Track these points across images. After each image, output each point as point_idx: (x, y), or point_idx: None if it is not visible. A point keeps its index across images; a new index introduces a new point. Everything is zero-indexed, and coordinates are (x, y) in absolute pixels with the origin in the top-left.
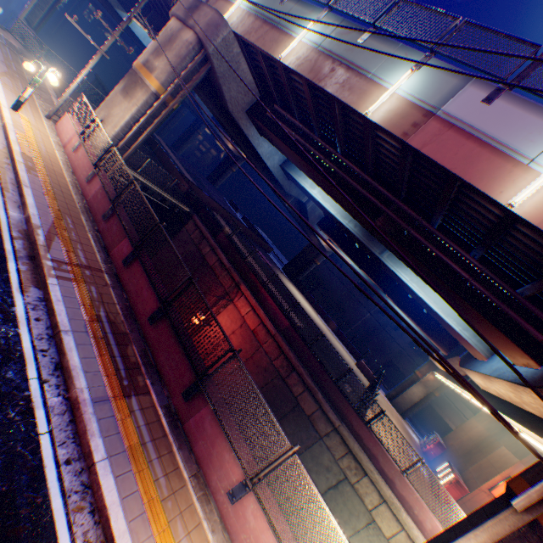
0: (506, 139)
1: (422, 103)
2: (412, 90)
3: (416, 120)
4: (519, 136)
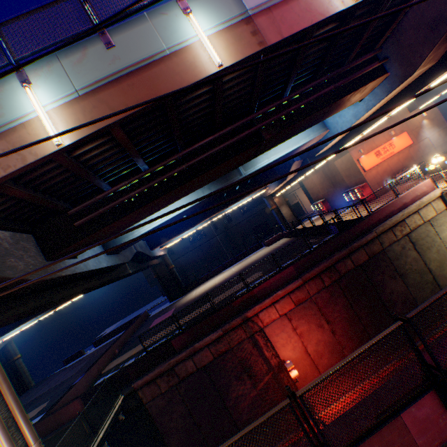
0: None
1: (232, 20)
2: (212, 22)
3: (249, 31)
4: None
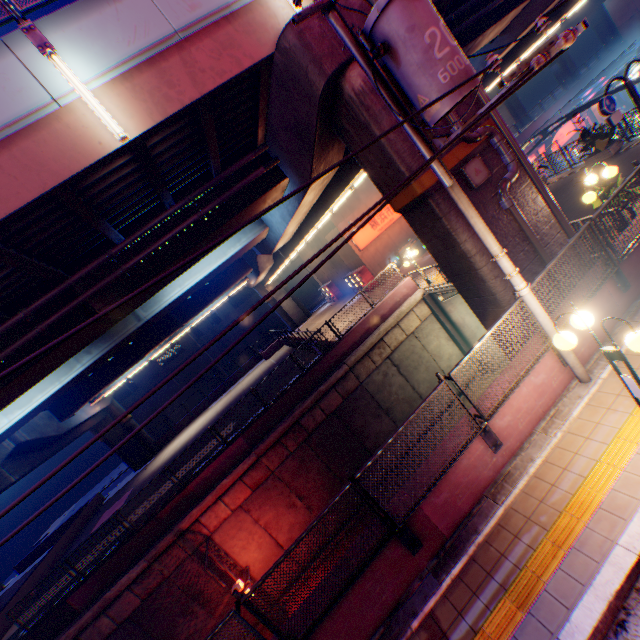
0: (6, 116)
1: None
2: None
3: None
4: (5, 100)
